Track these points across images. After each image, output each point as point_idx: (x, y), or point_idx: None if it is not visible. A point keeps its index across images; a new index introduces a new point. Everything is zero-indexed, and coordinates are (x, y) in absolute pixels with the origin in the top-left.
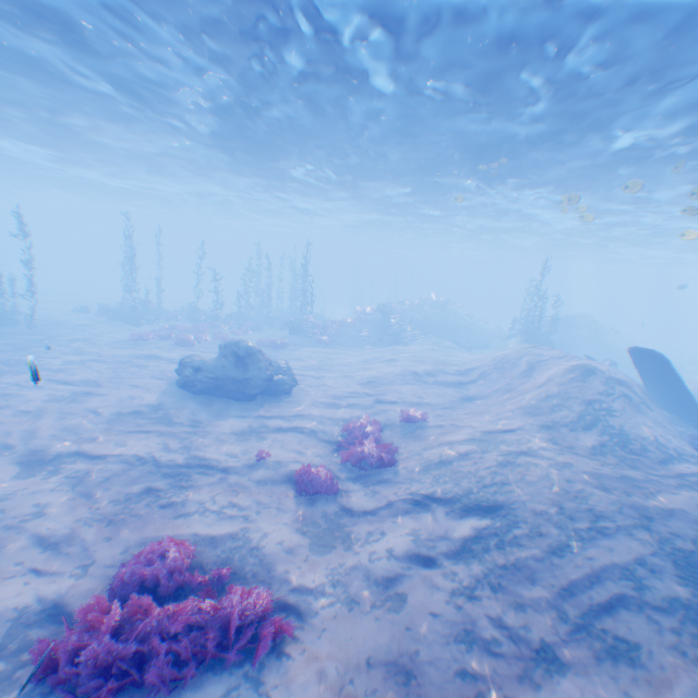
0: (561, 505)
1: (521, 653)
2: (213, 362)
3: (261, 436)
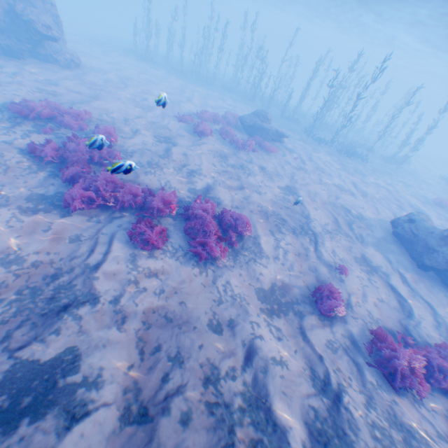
0: None
1: (149, 393)
2: (427, 225)
3: (366, 270)
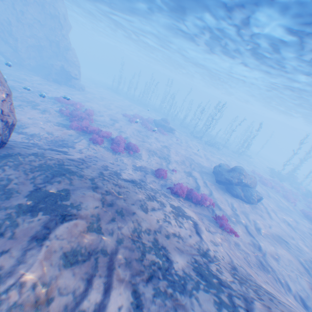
0: (115, 181)
1: (86, 160)
2: (225, 167)
3: (187, 175)
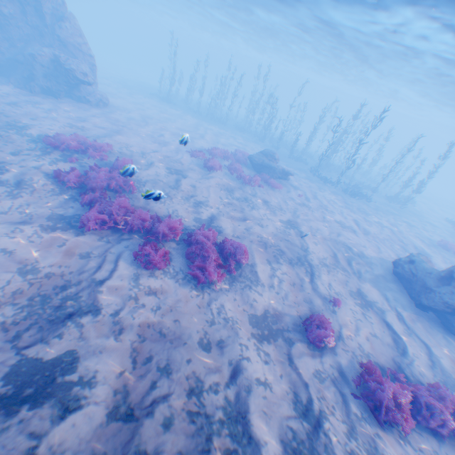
0: None
1: (136, 396)
2: (425, 264)
3: (362, 305)
